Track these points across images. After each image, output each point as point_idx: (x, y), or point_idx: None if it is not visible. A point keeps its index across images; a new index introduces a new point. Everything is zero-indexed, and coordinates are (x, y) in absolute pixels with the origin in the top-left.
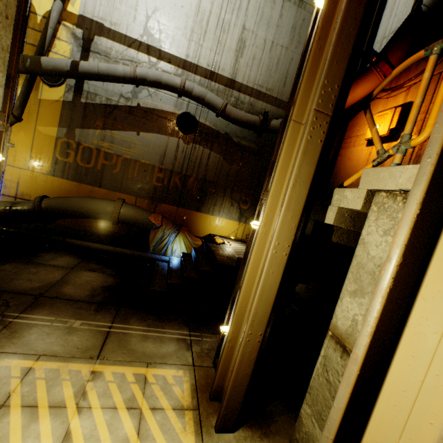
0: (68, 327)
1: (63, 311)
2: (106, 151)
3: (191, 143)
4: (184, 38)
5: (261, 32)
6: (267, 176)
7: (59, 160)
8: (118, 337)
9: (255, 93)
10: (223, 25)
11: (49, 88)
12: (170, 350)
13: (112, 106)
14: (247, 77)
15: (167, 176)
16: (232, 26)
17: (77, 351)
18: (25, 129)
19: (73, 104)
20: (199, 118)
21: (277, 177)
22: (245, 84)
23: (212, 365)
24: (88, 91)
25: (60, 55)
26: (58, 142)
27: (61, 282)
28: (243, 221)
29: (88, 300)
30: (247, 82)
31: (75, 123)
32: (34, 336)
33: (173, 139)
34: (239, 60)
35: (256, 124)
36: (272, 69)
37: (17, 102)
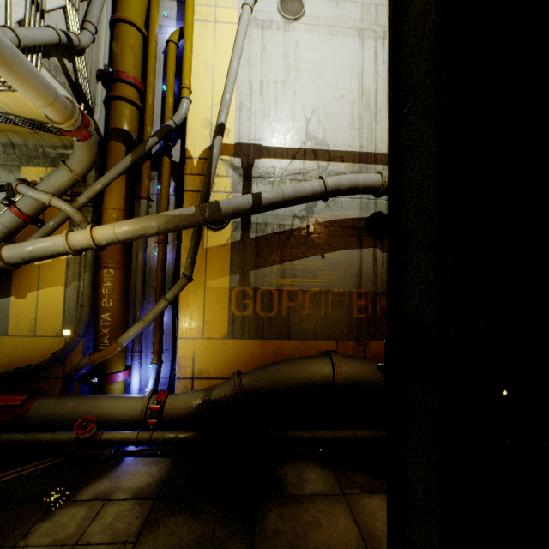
0: None
1: None
2: (289, 290)
3: None
4: (352, 128)
5: None
6: None
7: (236, 316)
8: None
9: None
10: None
11: (214, 232)
12: None
13: (286, 232)
14: None
15: (370, 301)
16: None
17: None
18: (194, 288)
19: (242, 243)
20: None
21: None
22: None
23: None
24: (256, 223)
25: (221, 192)
26: (232, 294)
27: (369, 540)
28: None
29: None
30: None
31: (248, 265)
32: None
33: (366, 251)
34: None
35: None
36: None
37: (188, 259)
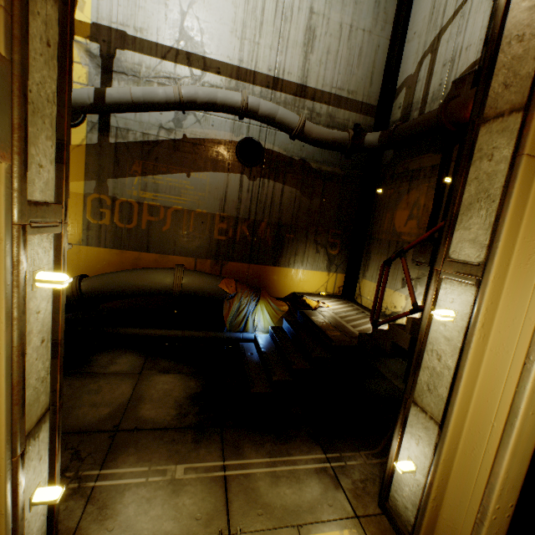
0: (169, 480)
1: (154, 453)
2: (151, 204)
3: (257, 178)
4: (234, 36)
5: (335, 14)
6: (446, 236)
7: (92, 223)
8: (241, 485)
9: (334, 99)
10: (284, 12)
11: None
12: (315, 494)
13: (150, 142)
14: (321, 79)
15: (232, 225)
16: (295, 11)
17: (198, 526)
18: None
19: (100, 147)
20: (264, 143)
21: (502, 249)
22: (320, 88)
23: (379, 511)
24: (117, 127)
25: (74, 82)
26: (87, 201)
27: (135, 400)
28: (334, 270)
29: (178, 424)
30: (322, 85)
31: (106, 172)
32: (132, 509)
33: (234, 176)
34: (309, 57)
35: (345, 143)
36: (353, 64)
37: None
